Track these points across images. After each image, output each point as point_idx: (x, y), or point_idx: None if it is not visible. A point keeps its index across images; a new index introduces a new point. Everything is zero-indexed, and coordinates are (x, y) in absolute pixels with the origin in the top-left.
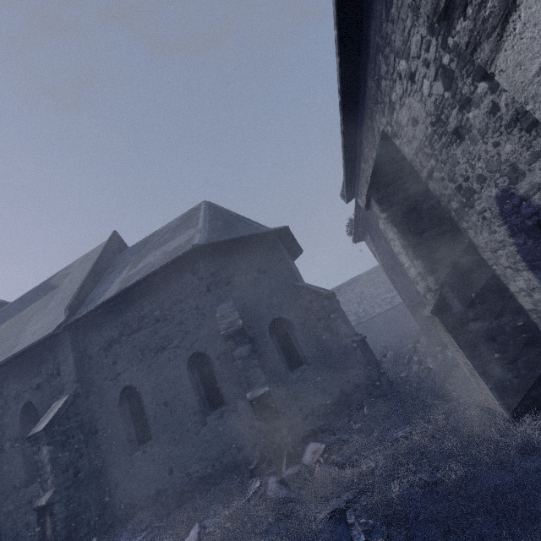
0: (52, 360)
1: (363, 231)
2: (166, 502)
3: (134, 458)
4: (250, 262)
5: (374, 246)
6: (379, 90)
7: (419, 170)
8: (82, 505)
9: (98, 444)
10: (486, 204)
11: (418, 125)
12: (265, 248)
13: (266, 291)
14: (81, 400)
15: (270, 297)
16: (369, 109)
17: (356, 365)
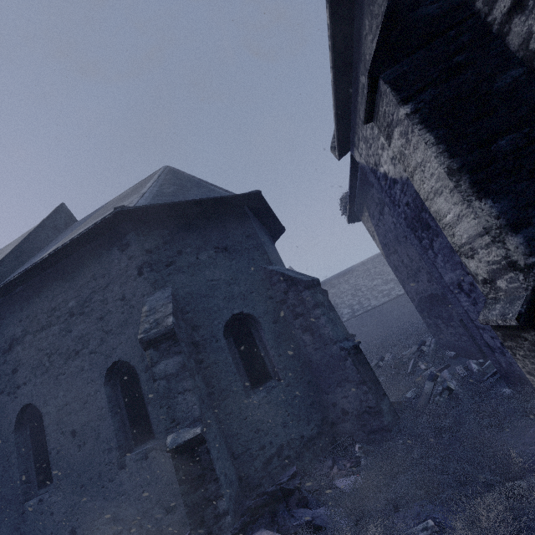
0: None
1: (360, 206)
2: None
3: (27, 509)
4: (205, 237)
5: (372, 225)
6: None
7: (488, 2)
8: None
9: None
10: None
11: None
12: (229, 219)
13: (225, 276)
14: None
15: (229, 284)
16: None
17: (345, 383)
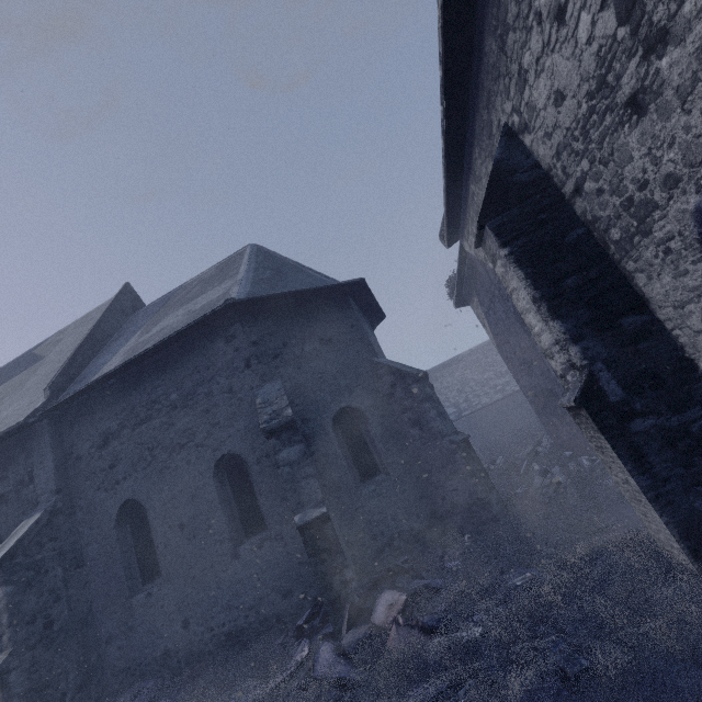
0: (24, 461)
1: (469, 291)
2: (177, 668)
3: (135, 603)
4: (309, 327)
5: (483, 312)
6: (502, 54)
7: (561, 182)
8: (54, 672)
9: (84, 581)
10: (675, 225)
11: (564, 103)
12: (332, 308)
13: (331, 368)
14: (62, 518)
15: (335, 377)
16: (486, 91)
17: (454, 476)
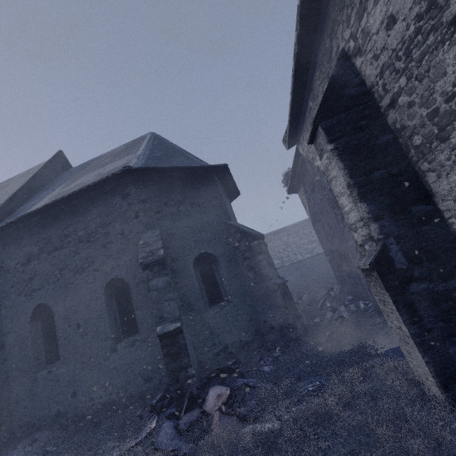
0: None
1: (298, 183)
2: (65, 424)
3: (39, 377)
4: (185, 194)
5: (305, 198)
6: None
7: (380, 97)
8: None
9: (3, 359)
10: None
11: (394, 26)
12: (202, 183)
13: (197, 225)
14: None
15: (199, 231)
16: (331, 21)
17: (274, 307)
